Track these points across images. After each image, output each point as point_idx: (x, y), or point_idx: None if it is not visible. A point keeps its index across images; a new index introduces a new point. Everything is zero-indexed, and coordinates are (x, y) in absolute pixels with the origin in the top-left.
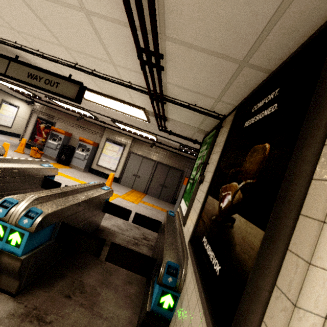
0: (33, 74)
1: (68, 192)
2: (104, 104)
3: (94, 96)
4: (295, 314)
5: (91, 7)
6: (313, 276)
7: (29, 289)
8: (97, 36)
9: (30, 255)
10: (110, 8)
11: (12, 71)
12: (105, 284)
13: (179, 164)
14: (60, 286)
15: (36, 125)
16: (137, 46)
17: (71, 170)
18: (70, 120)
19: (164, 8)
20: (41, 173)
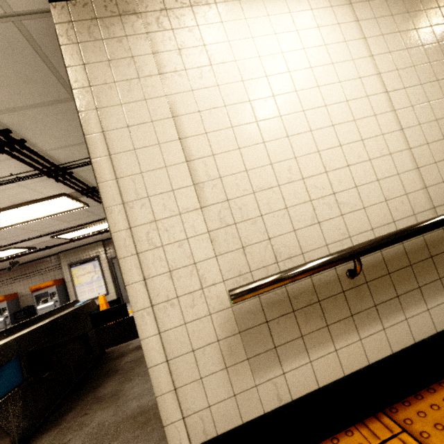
0: None
1: (20, 326)
2: (18, 220)
3: None
4: (107, 213)
5: None
6: (103, 188)
7: (32, 442)
8: None
9: (3, 402)
10: None
11: None
12: (127, 380)
13: None
14: (71, 416)
15: None
16: None
17: None
18: (2, 278)
19: None
20: None
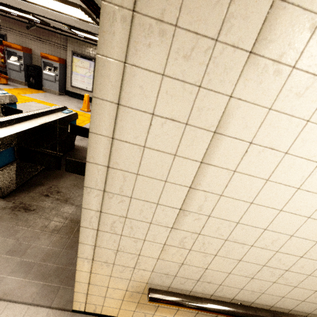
0: None
1: (18, 119)
2: (35, 2)
3: None
4: (85, 191)
5: None
6: (91, 168)
7: (15, 193)
8: None
9: None
10: None
11: None
12: (78, 186)
13: None
14: (40, 190)
15: None
16: None
17: (46, 95)
18: (22, 30)
19: None
20: None
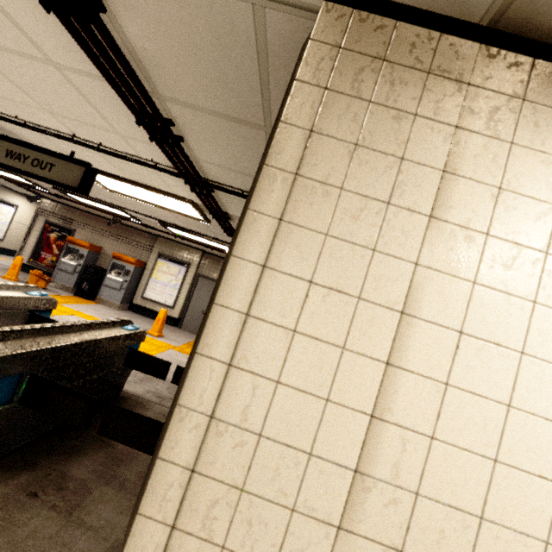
0: (15, 152)
1: (52, 329)
2: (137, 196)
3: (117, 184)
4: (176, 415)
5: (58, 60)
6: (199, 367)
7: None
8: (83, 96)
9: None
10: (81, 61)
11: None
12: (105, 478)
13: None
14: (24, 480)
15: (43, 234)
16: (131, 110)
17: (97, 308)
18: (100, 226)
19: (141, 61)
20: (24, 305)
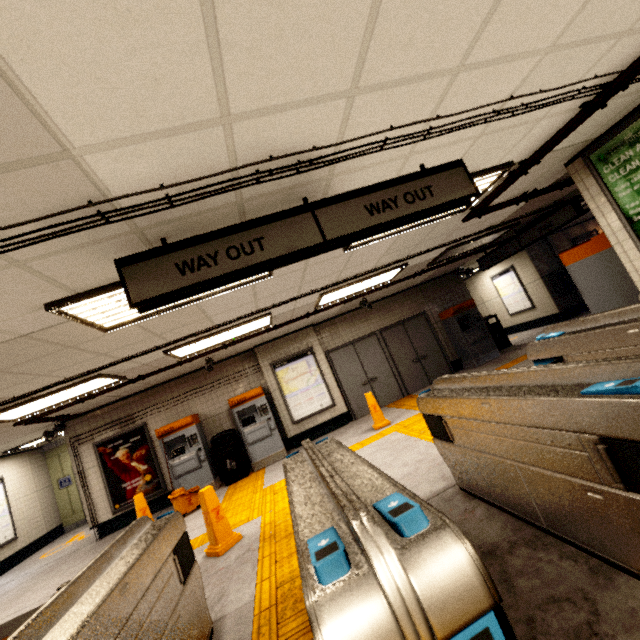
0: (376, 203)
1: None
2: None
3: None
4: None
5: None
6: None
7: None
8: None
9: None
10: None
11: (332, 226)
12: None
13: (409, 307)
14: None
15: (105, 464)
16: None
17: (278, 467)
18: (173, 393)
19: None
20: None
